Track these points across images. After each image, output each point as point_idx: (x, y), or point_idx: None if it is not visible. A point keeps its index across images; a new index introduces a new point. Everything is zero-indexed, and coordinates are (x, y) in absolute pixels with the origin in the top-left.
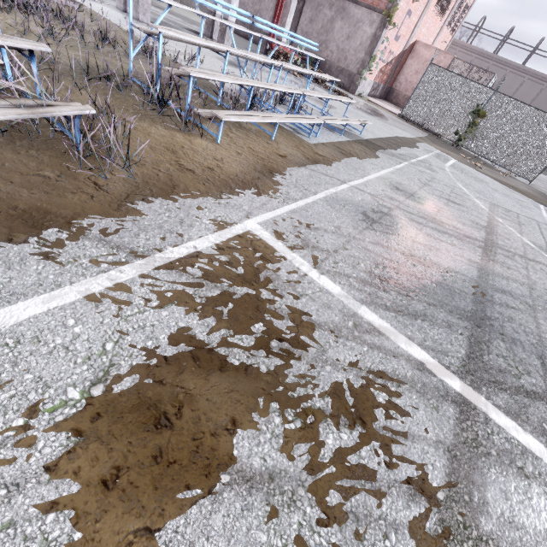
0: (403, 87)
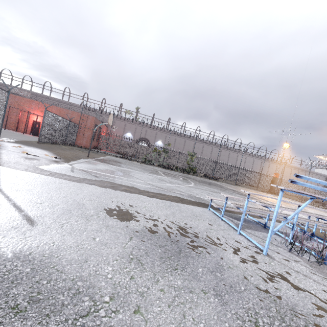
0: None
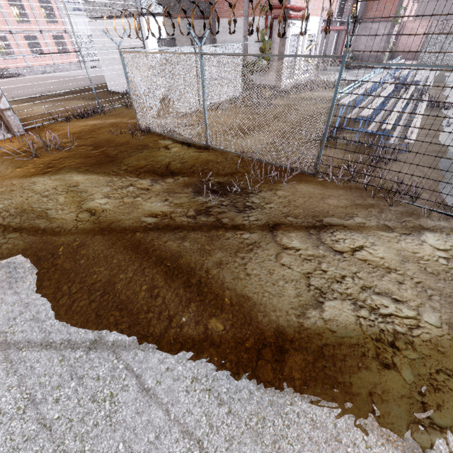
0: (401, 48)
